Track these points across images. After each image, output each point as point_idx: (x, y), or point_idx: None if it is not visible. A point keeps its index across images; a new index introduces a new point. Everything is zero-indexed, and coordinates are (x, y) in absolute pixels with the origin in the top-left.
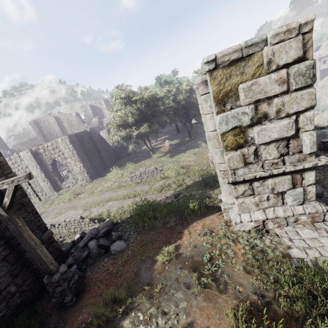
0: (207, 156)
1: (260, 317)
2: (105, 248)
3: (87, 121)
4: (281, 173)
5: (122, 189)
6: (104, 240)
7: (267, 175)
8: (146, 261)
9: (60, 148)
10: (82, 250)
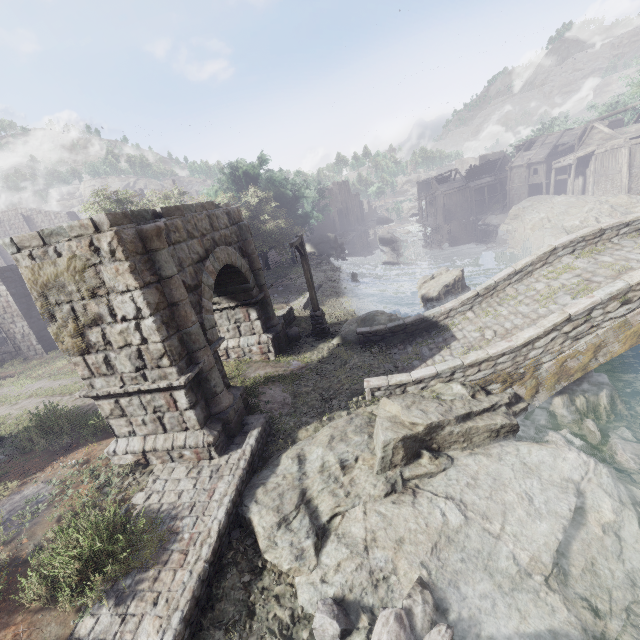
0: None
1: (7, 573)
2: None
3: None
4: (145, 391)
5: (63, 378)
6: None
7: (122, 391)
8: None
9: None
10: None
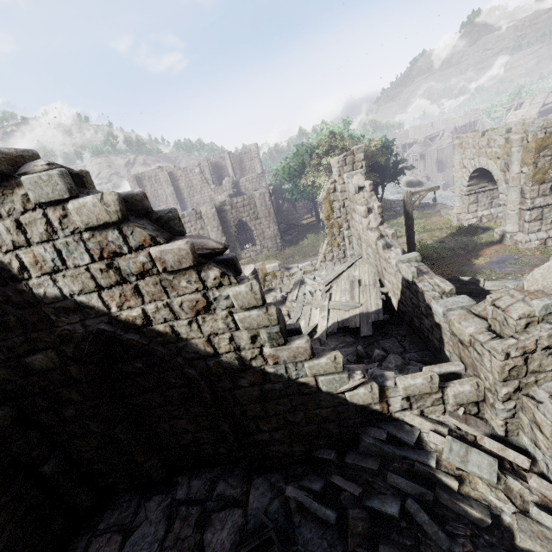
0: (435, 219)
1: None
2: None
3: None
4: None
5: None
6: None
7: None
8: (462, 267)
9: (252, 206)
10: None
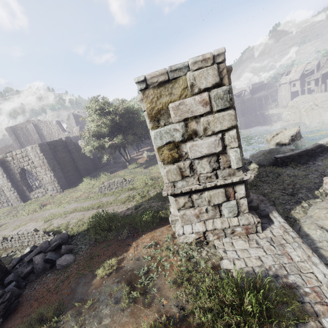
0: None
1: None
2: (52, 262)
3: (70, 129)
4: (215, 187)
5: (88, 200)
6: (53, 254)
7: (201, 187)
8: (87, 275)
9: (30, 157)
10: (27, 265)
